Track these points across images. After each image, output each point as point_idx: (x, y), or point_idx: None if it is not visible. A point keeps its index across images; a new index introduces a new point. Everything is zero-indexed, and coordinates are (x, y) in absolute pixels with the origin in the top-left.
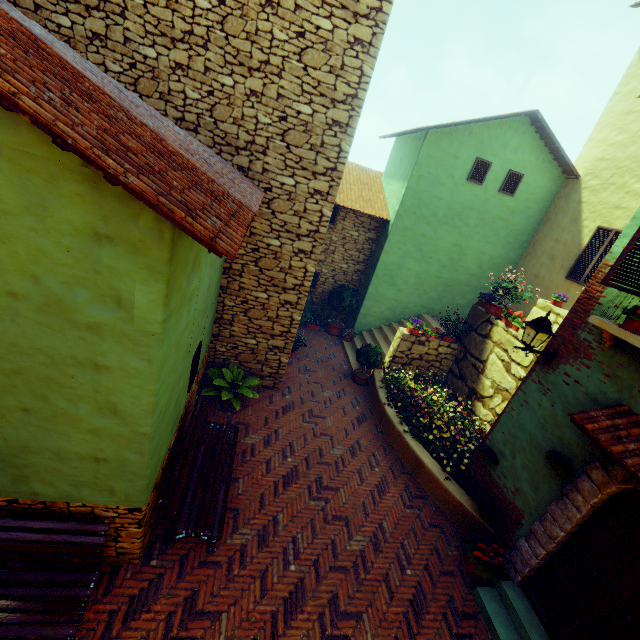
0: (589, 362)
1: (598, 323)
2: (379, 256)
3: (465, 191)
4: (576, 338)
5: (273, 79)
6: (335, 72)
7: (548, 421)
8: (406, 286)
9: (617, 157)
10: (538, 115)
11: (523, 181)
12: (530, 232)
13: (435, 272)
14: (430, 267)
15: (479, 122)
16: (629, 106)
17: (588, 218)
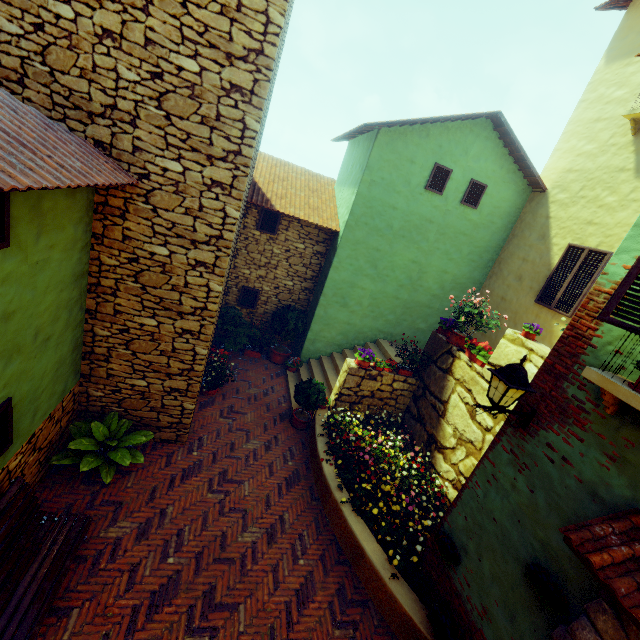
0: (582, 432)
1: (598, 380)
2: (327, 272)
3: (423, 201)
4: (561, 393)
5: (136, 15)
6: (229, 14)
7: (526, 513)
8: (360, 307)
9: (587, 168)
10: (501, 118)
11: (487, 192)
12: (495, 249)
13: (392, 292)
14: (386, 286)
15: (437, 123)
16: (597, 113)
17: (557, 235)
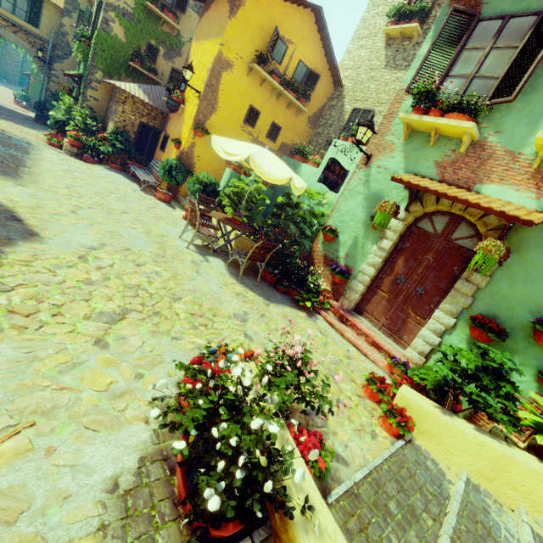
0: None
1: None
2: None
3: None
4: None
5: None
6: None
7: None
8: None
9: None
10: None
11: None
12: None
13: None
14: None
15: None
16: None
17: None
